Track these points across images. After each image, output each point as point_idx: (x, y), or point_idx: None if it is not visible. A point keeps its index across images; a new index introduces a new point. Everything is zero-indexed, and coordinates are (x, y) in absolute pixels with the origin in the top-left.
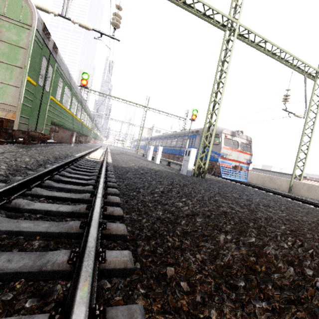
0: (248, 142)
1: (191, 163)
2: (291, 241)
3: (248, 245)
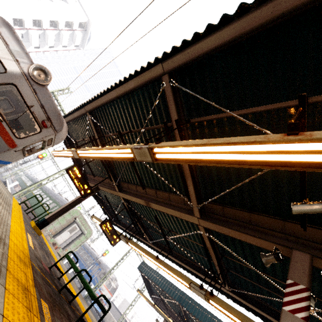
0: (116, 288)
1: None
2: None
3: None
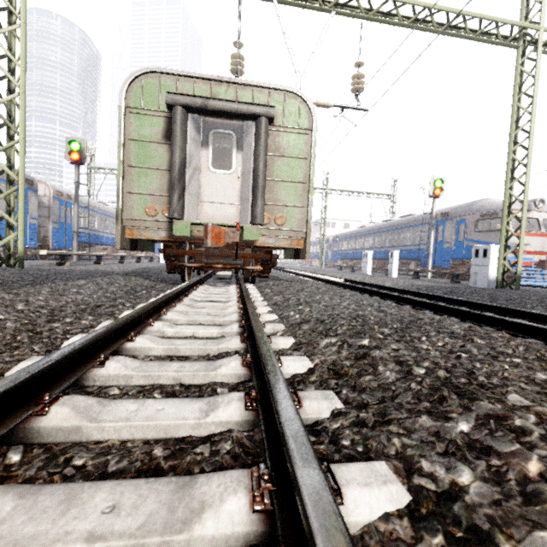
0: None
1: (493, 268)
2: None
3: None
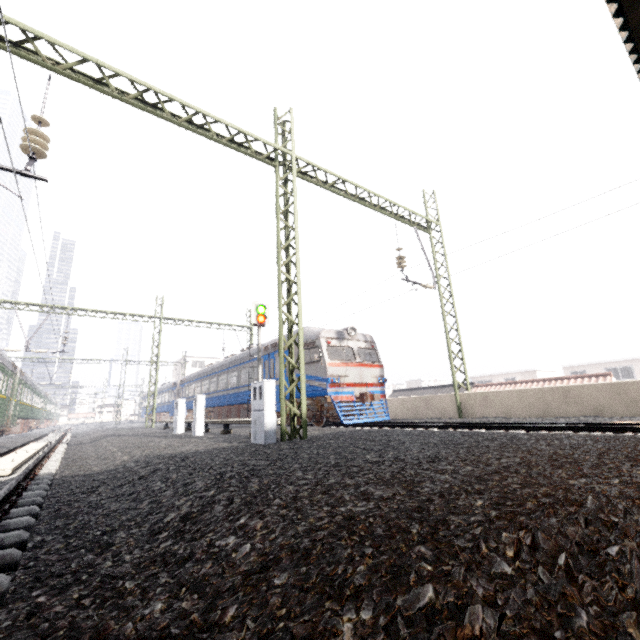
0: (370, 345)
1: (271, 413)
2: (511, 543)
3: (423, 619)
